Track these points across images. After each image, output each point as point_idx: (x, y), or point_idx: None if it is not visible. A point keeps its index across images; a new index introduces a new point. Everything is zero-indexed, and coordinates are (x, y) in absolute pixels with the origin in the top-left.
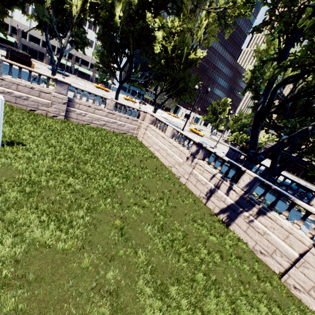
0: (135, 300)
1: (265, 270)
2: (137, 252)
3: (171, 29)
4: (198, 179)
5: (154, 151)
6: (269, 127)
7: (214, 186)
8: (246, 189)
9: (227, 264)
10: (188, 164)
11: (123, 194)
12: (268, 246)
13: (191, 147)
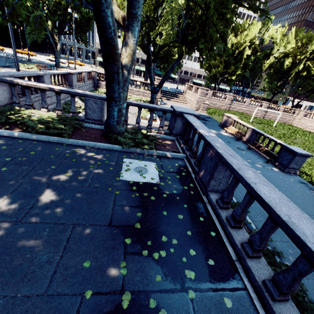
0: None
1: None
2: None
3: None
4: None
5: (309, 130)
6: None
7: None
8: None
9: None
10: None
11: None
12: None
13: None
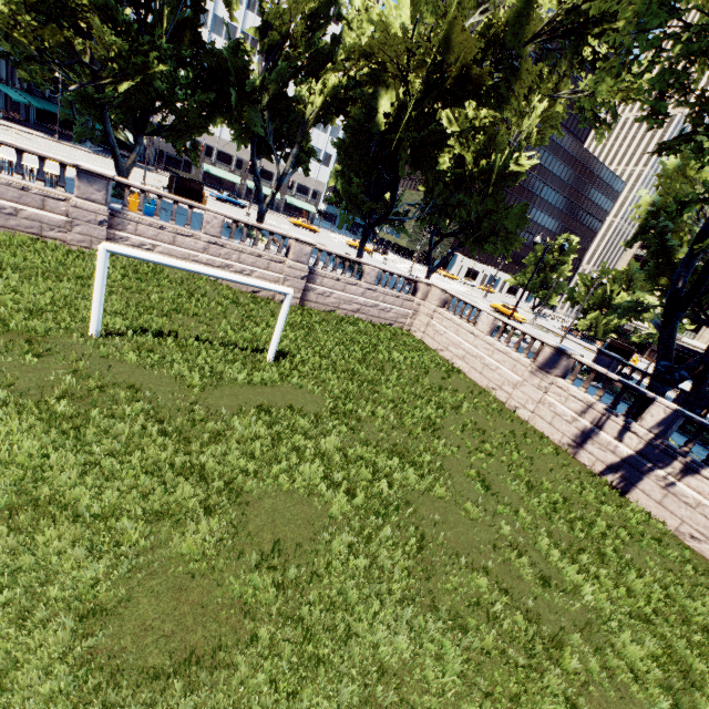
0: (543, 561)
1: (703, 564)
2: (518, 511)
3: (472, 122)
4: (556, 413)
5: (453, 359)
6: (688, 312)
7: (592, 424)
8: (659, 431)
9: (639, 545)
10: (533, 385)
11: (451, 434)
12: (707, 525)
13: (539, 354)
